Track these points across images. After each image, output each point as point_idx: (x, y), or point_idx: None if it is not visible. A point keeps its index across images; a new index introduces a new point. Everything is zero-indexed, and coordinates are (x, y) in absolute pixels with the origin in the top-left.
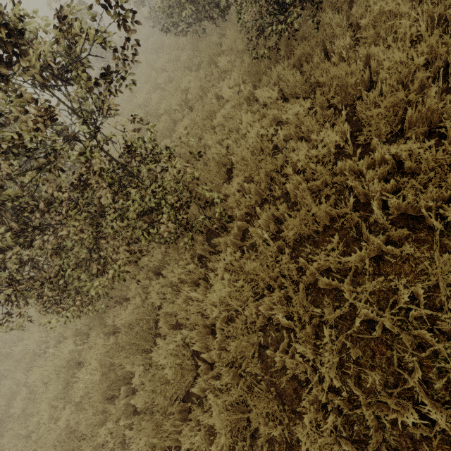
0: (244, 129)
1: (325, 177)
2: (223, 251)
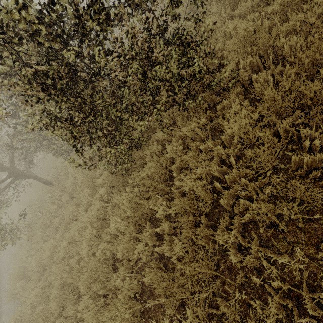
0: (231, 31)
1: (319, 35)
2: (228, 109)
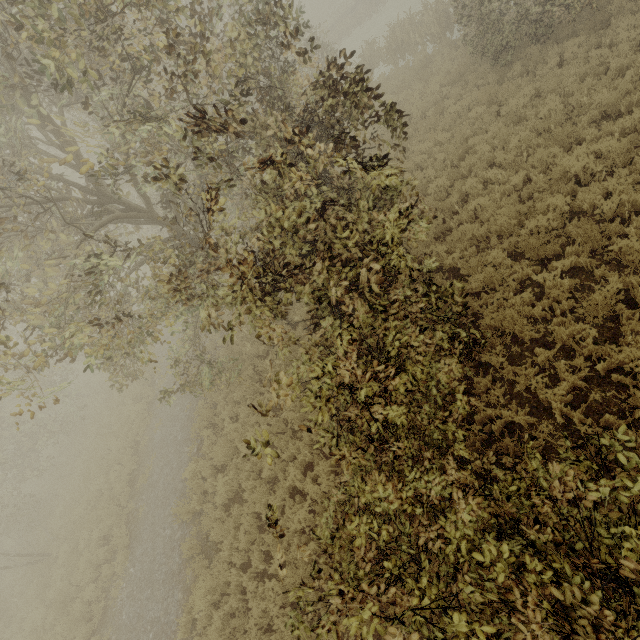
0: None
1: None
2: None
